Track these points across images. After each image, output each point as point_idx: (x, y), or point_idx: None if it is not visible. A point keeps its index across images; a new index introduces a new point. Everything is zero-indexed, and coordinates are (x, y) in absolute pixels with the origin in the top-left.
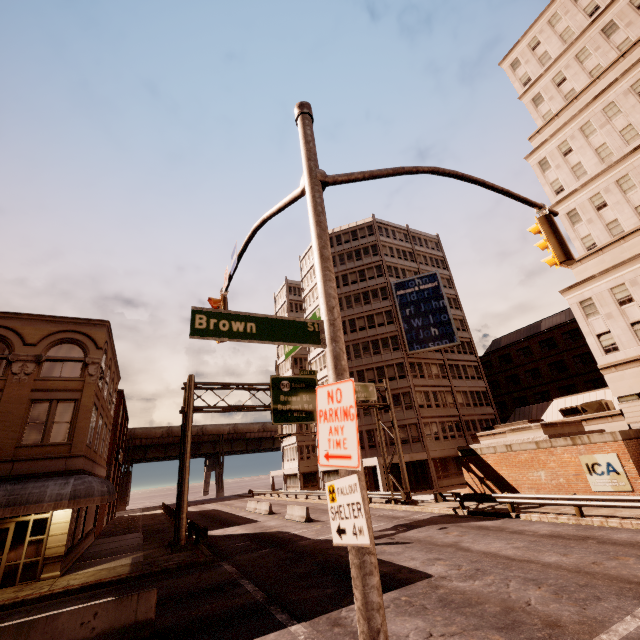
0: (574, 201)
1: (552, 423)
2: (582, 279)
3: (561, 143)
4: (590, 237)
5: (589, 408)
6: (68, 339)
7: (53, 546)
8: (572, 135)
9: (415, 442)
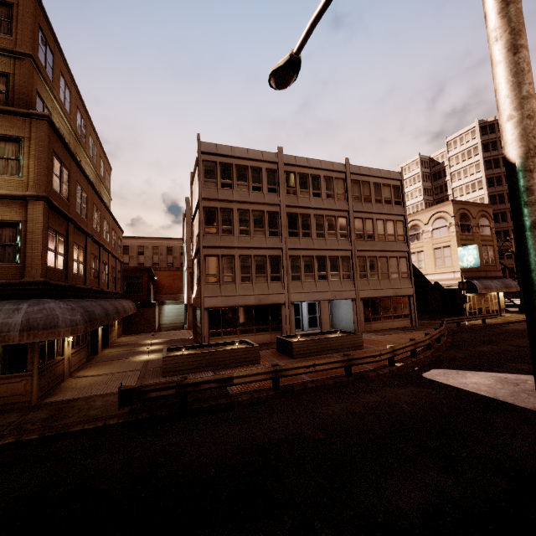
0: None
1: None
2: None
3: None
4: None
5: None
6: (483, 215)
7: (501, 305)
8: None
9: None
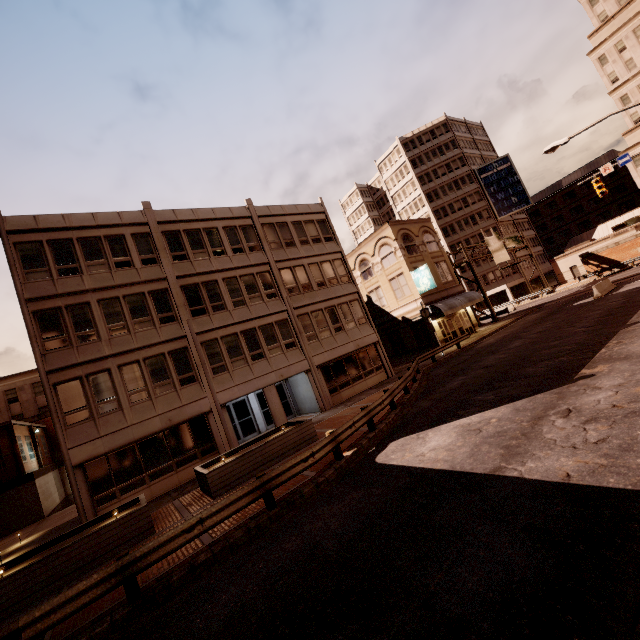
0: (626, 88)
1: (636, 226)
2: (631, 143)
3: (617, 42)
4: (636, 114)
5: (631, 222)
6: (425, 231)
7: (473, 320)
8: (626, 36)
9: (514, 274)
